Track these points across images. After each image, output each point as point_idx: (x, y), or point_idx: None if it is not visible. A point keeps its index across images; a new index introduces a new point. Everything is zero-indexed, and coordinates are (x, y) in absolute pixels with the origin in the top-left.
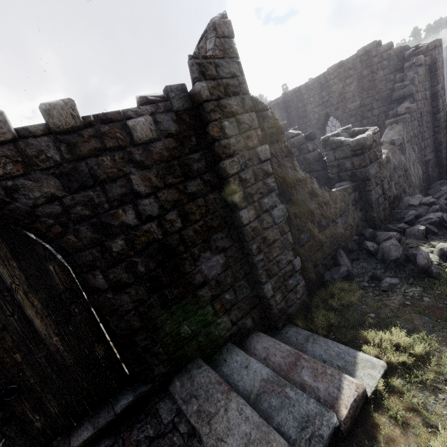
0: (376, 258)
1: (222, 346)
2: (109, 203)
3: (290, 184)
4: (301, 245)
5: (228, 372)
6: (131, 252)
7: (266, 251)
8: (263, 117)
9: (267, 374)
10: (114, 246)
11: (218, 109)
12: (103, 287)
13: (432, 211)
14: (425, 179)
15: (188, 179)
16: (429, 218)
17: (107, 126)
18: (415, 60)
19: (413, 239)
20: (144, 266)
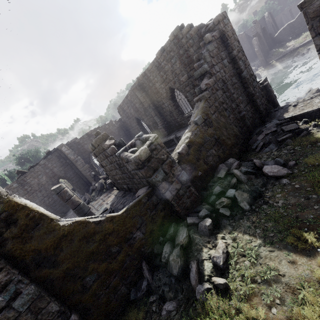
0: (167, 270)
1: None
2: None
3: (50, 247)
4: (88, 288)
5: None
6: None
7: None
8: None
9: None
10: None
11: None
12: None
13: (231, 186)
14: (245, 131)
15: None
16: (221, 201)
17: None
18: (204, 39)
19: (201, 238)
20: None
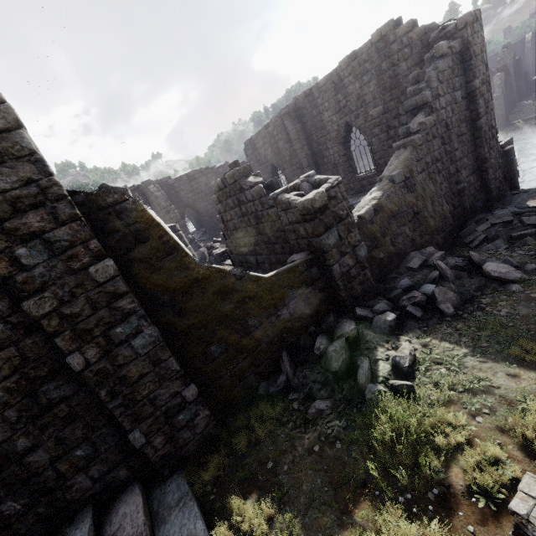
0: (320, 366)
1: (79, 510)
2: None
3: (179, 289)
4: (211, 360)
5: None
6: None
7: (127, 393)
8: (117, 213)
9: None
10: None
11: (3, 236)
12: None
13: (429, 281)
14: (459, 214)
15: None
16: (412, 296)
17: None
18: (435, 49)
19: (376, 335)
20: None
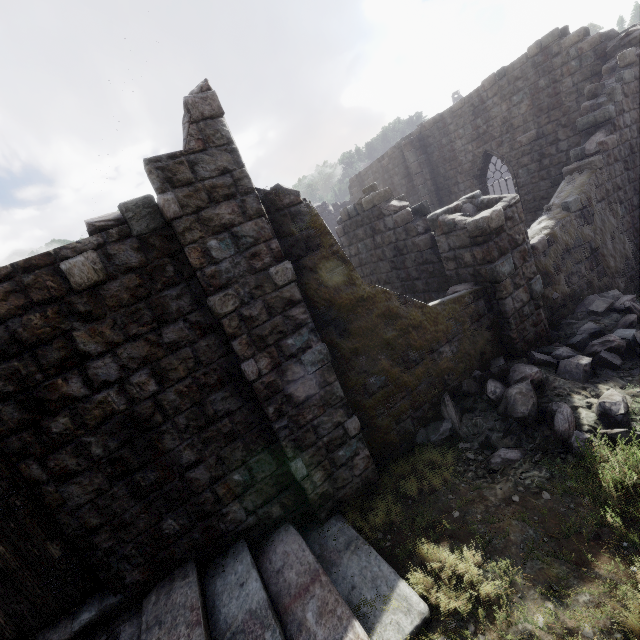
0: (497, 412)
1: (231, 544)
2: (42, 373)
3: (344, 306)
4: (370, 394)
5: (220, 588)
6: (80, 431)
7: (293, 414)
8: (292, 216)
9: (257, 603)
10: (54, 426)
11: (198, 225)
12: (41, 478)
13: (623, 325)
14: None
15: (163, 324)
16: (607, 340)
17: (31, 275)
18: (619, 58)
19: (566, 381)
20: (100, 447)
